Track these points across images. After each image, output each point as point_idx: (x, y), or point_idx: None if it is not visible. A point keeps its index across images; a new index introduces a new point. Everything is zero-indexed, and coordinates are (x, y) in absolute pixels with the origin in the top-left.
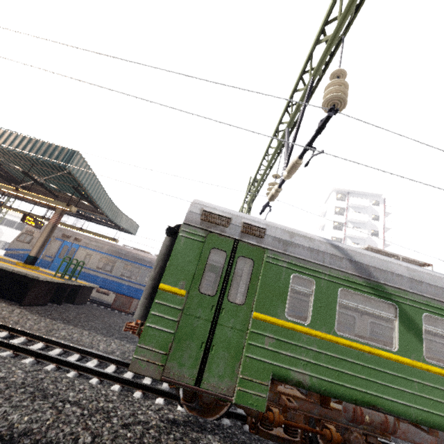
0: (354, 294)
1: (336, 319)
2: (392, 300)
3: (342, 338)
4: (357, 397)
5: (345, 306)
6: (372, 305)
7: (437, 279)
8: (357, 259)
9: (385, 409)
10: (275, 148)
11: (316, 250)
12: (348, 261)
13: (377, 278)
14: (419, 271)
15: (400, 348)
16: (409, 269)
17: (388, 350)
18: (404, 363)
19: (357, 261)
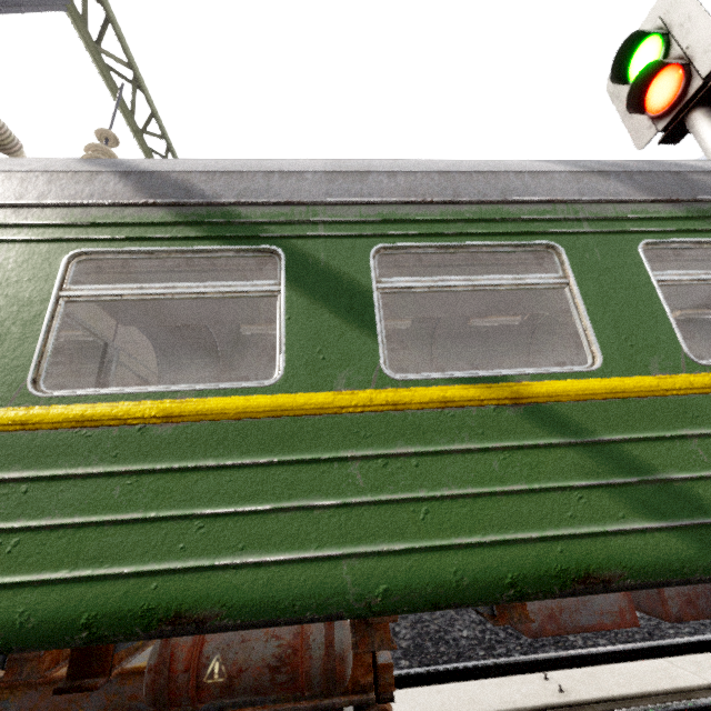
0: (407, 356)
1: (50, 350)
2: (265, 240)
3: (57, 403)
4: (97, 610)
5: (94, 301)
6: (453, 365)
7: (419, 163)
8: (156, 167)
9: (230, 611)
10: (107, 87)
11: (2, 173)
12: (117, 176)
13: (214, 196)
14: (370, 160)
15: (295, 368)
16: (338, 161)
17: (246, 389)
18: (306, 412)
19: (152, 170)
